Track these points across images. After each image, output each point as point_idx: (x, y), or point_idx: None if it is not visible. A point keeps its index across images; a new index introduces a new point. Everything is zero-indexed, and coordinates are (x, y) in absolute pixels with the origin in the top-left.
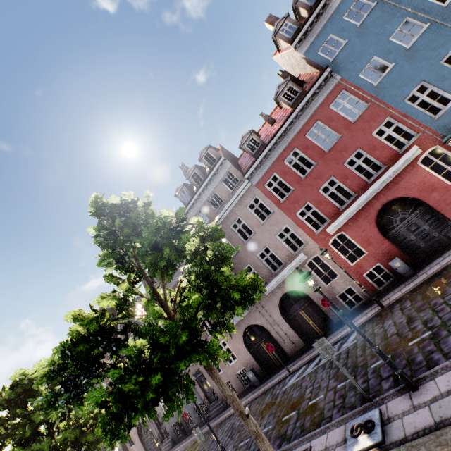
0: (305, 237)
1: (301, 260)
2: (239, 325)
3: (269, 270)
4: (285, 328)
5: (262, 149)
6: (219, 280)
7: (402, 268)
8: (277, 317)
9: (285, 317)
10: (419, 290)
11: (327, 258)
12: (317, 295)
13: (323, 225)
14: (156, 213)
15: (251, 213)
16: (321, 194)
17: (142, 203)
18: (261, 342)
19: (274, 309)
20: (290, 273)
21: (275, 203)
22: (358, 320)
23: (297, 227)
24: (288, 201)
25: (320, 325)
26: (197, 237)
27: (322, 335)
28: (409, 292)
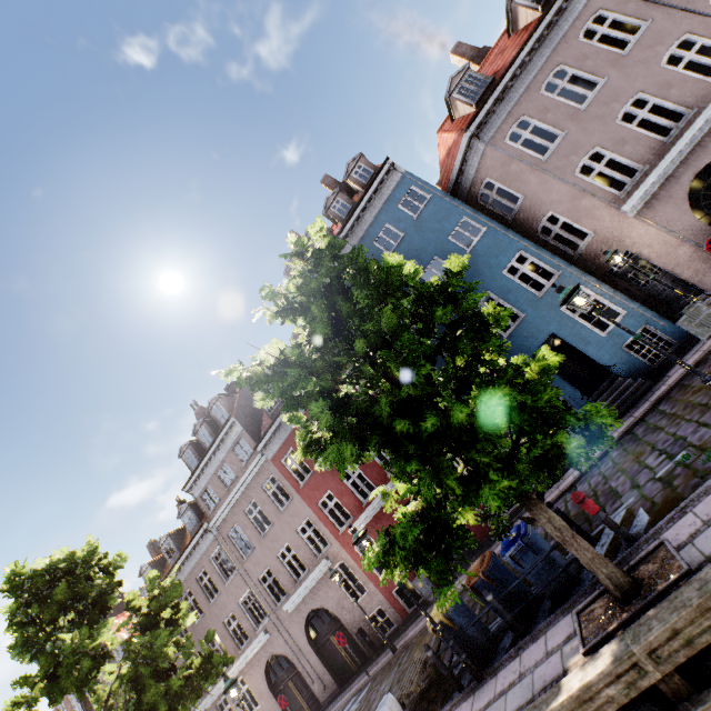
0: (329, 535)
1: (325, 567)
2: (260, 654)
3: (292, 577)
4: (314, 661)
5: (274, 419)
6: (147, 685)
7: (425, 589)
8: (304, 644)
9: (315, 643)
10: (421, 636)
11: (354, 567)
12: (346, 616)
13: (347, 523)
14: (107, 555)
15: (268, 497)
16: (342, 482)
17: (83, 552)
18: (288, 680)
19: (300, 633)
20: (315, 583)
21: (294, 487)
22: (379, 663)
23: (319, 521)
24: (308, 486)
25: (354, 657)
26: (147, 600)
27: (357, 670)
28: (416, 635)
